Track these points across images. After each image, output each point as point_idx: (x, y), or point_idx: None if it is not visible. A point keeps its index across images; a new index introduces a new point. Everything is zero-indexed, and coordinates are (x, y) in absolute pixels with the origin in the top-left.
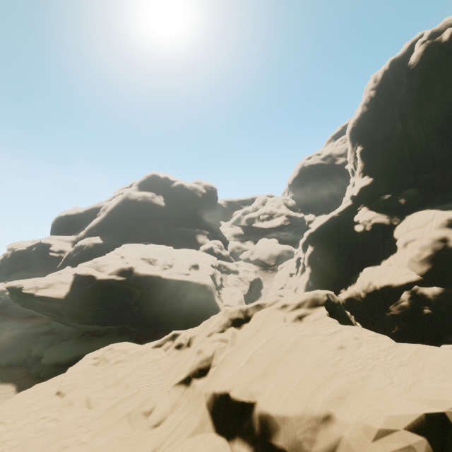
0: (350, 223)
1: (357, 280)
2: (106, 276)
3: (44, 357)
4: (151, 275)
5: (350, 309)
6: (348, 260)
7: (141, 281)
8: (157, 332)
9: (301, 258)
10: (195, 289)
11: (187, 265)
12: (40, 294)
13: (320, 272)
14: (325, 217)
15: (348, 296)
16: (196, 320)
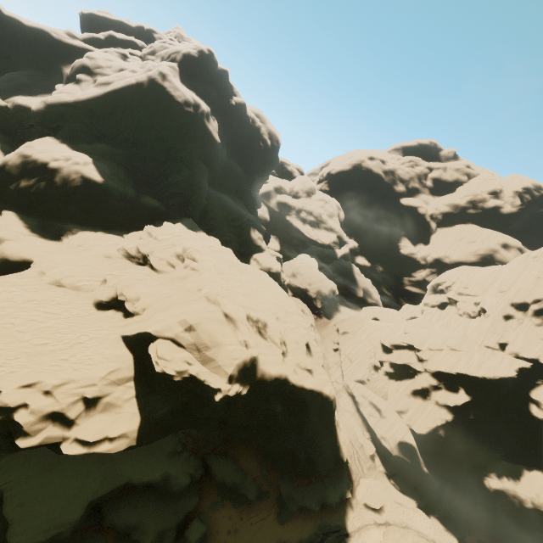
0: (524, 395)
1: (518, 476)
2: (228, 390)
3: (10, 520)
4: (278, 378)
5: (493, 499)
6: (500, 433)
7: (263, 388)
8: (231, 444)
9: (409, 367)
10: (323, 407)
11: (304, 346)
12: (81, 452)
13: (463, 429)
14: (505, 374)
15: (501, 489)
16: (320, 462)
